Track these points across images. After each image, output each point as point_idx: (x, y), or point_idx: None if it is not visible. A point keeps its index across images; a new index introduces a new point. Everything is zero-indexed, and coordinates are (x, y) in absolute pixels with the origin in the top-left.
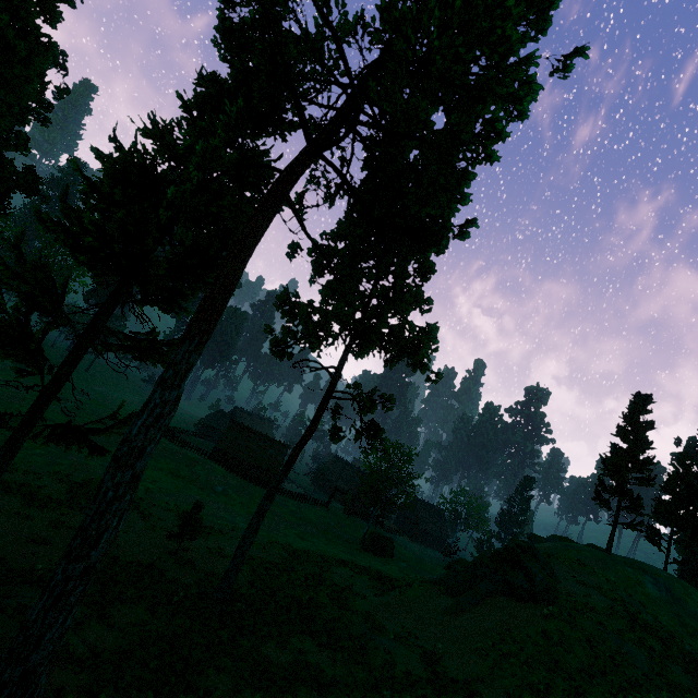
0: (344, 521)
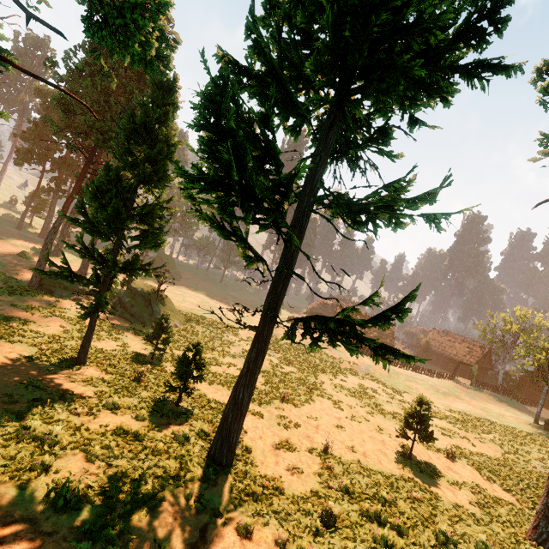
0: (481, 394)
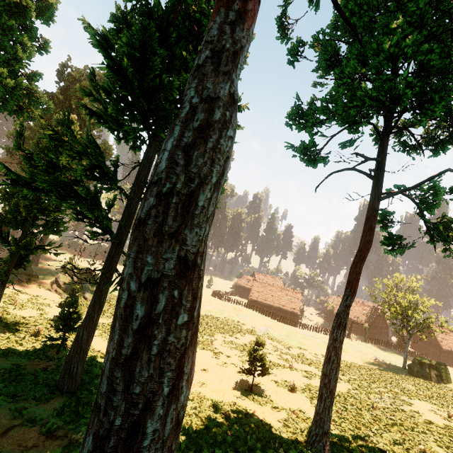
0: (370, 349)
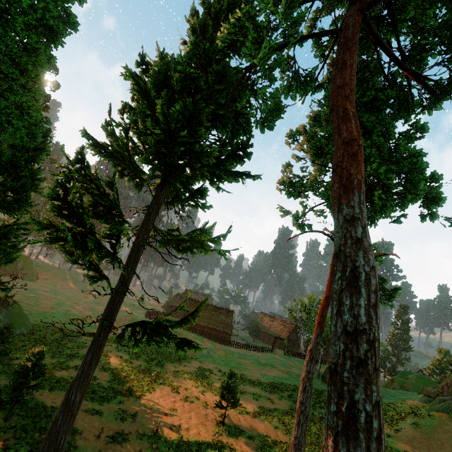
0: (289, 361)
